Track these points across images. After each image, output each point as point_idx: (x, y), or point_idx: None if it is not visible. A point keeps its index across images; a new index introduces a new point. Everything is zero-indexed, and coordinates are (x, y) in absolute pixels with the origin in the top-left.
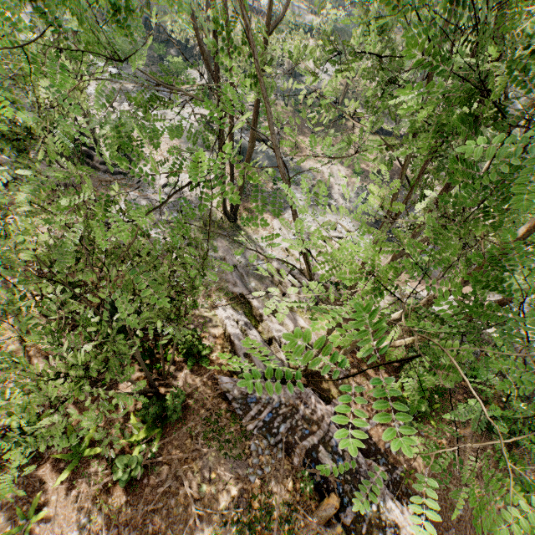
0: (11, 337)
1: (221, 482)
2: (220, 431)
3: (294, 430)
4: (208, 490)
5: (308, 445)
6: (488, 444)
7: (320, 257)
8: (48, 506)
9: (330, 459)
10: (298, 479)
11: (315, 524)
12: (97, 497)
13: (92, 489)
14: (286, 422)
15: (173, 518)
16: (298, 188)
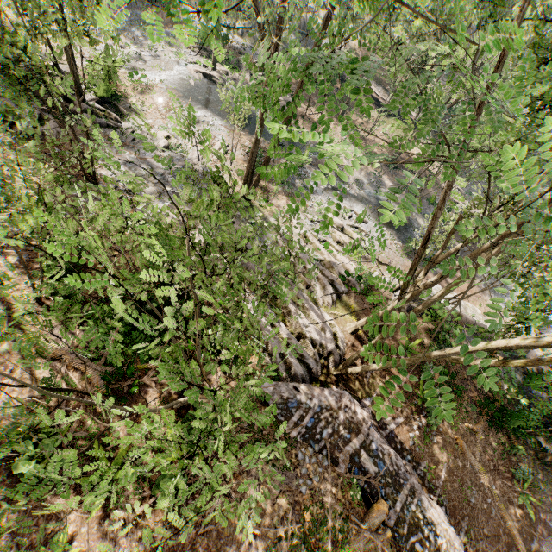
0: (1, 333)
1: (272, 496)
2: (265, 441)
3: (336, 435)
4: (259, 505)
5: (350, 450)
6: (494, 437)
7: (338, 247)
8: (77, 539)
9: (372, 463)
10: (345, 486)
11: (369, 532)
12: (136, 524)
13: (131, 516)
14: (328, 427)
15: (225, 539)
16: (311, 168)
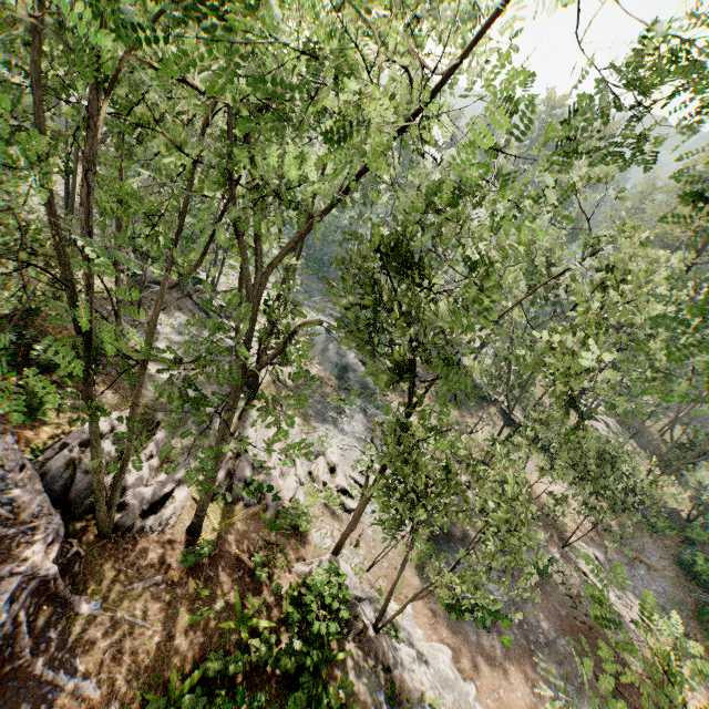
0: None
1: None
2: None
3: None
4: None
5: None
6: None
7: (306, 477)
8: None
9: None
10: None
11: None
12: None
13: None
14: None
15: None
16: (363, 417)
